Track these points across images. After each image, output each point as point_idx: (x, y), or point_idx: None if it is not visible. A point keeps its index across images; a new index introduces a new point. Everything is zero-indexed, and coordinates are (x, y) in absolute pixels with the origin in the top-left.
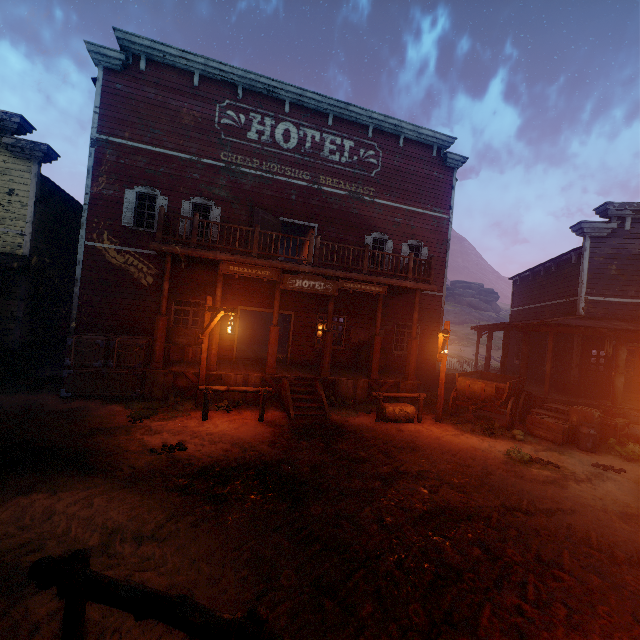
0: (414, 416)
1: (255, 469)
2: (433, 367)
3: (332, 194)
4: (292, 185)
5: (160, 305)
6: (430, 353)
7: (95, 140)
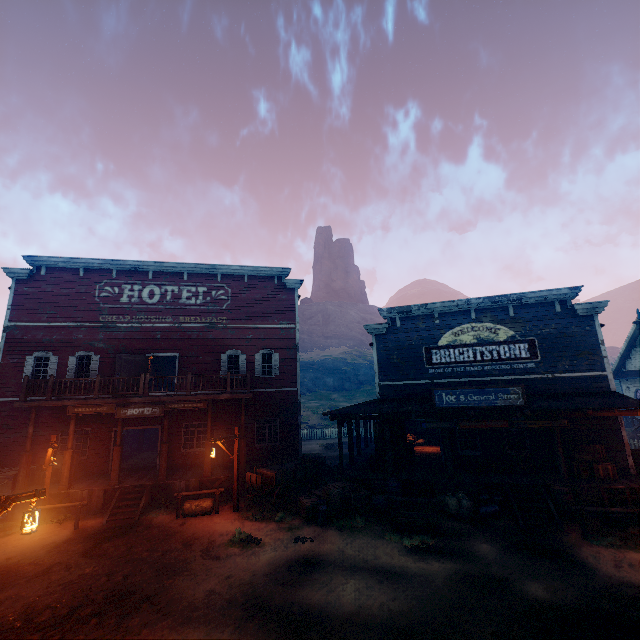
0: (211, 509)
1: (7, 570)
2: (296, 453)
3: (191, 328)
4: (157, 328)
5: (25, 444)
6: (292, 441)
7: (7, 327)
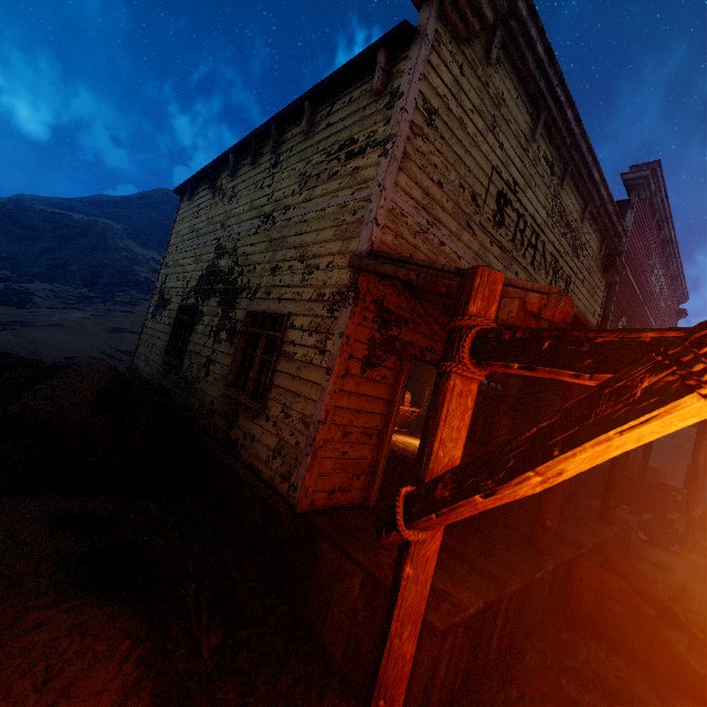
0: None
1: None
2: None
3: None
4: (651, 324)
5: (698, 457)
6: None
7: None
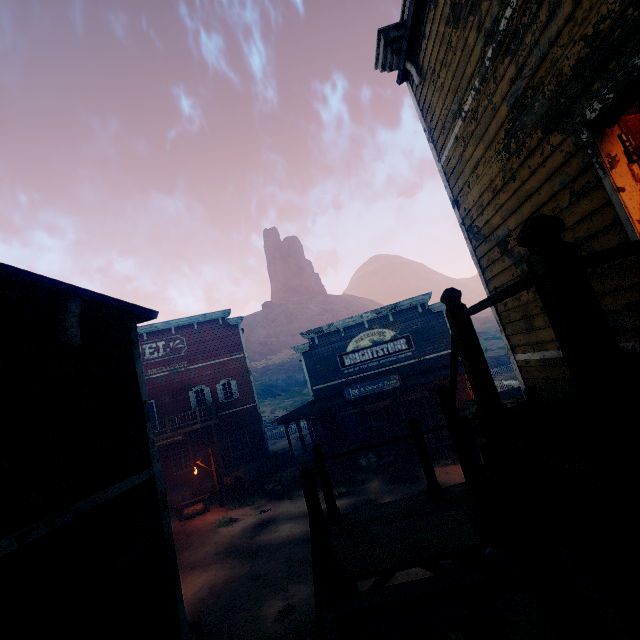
0: (204, 509)
1: None
2: (266, 453)
3: (159, 377)
4: None
5: None
6: (260, 445)
7: None
